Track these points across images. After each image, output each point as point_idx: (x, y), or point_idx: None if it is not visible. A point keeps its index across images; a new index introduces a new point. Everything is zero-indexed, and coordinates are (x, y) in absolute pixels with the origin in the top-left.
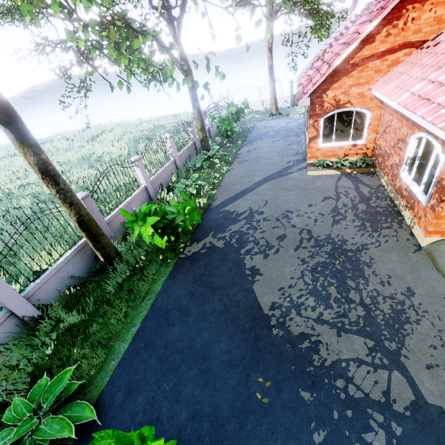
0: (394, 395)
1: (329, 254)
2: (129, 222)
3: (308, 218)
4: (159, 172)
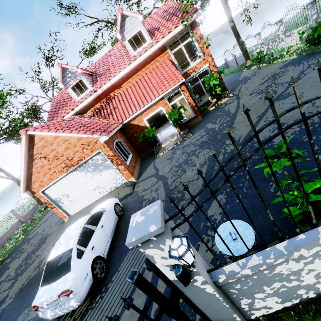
0: (1, 298)
1: (39, 243)
2: None
3: (50, 227)
4: (5, 233)
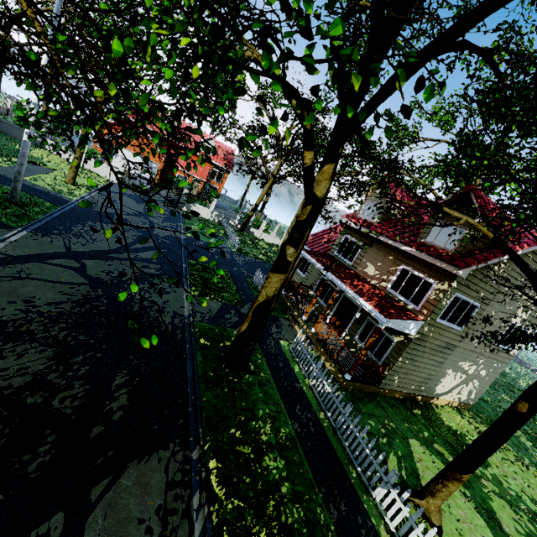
0: None
1: None
2: (15, 109)
3: None
4: None
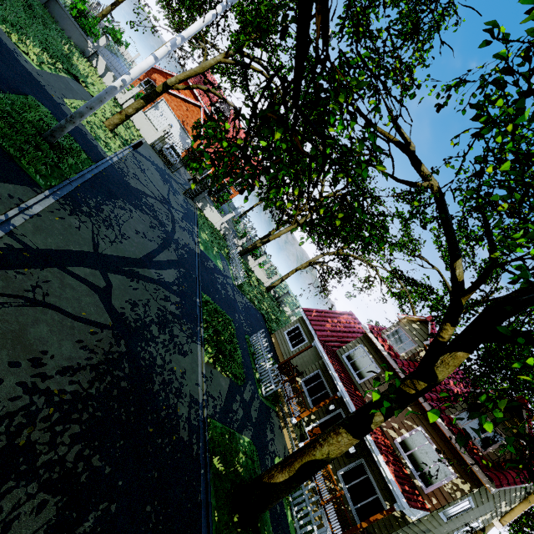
0: None
1: None
2: None
3: None
4: None
